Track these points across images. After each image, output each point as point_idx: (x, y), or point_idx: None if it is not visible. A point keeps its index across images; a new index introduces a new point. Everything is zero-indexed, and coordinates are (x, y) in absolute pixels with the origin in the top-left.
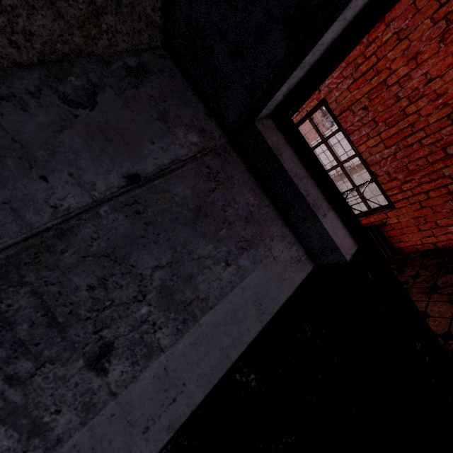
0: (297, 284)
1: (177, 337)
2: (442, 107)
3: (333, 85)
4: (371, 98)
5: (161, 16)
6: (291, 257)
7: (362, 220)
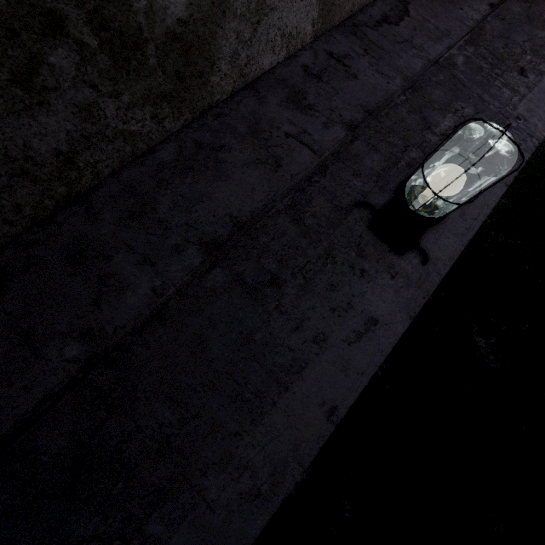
0: None
1: None
2: None
3: None
4: None
5: None
6: None
7: None
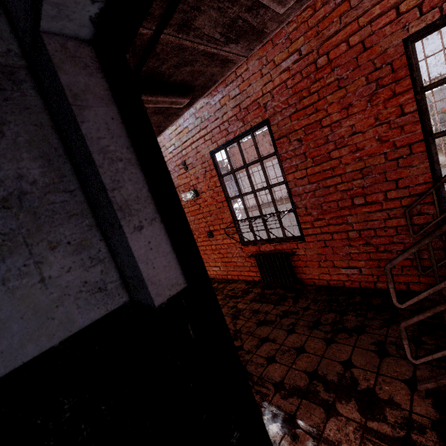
0: (79, 327)
1: None
2: (358, 160)
3: (278, 108)
4: (307, 133)
5: None
6: (85, 281)
7: (277, 245)
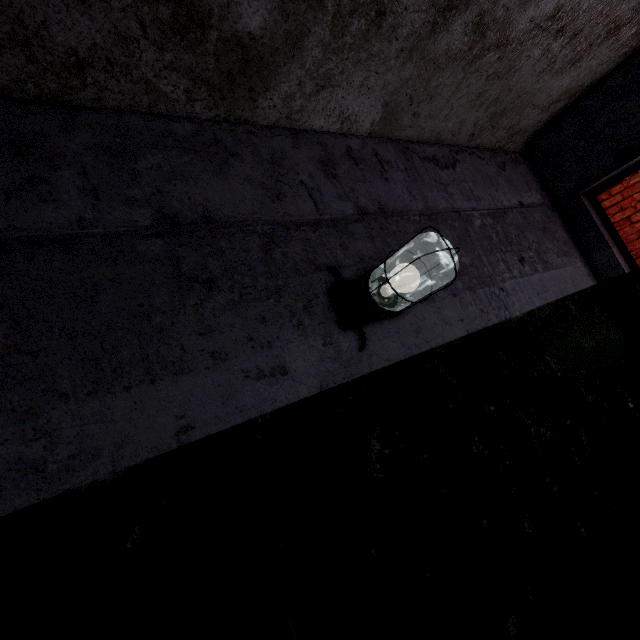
0: (589, 285)
1: (543, 271)
2: None
3: None
4: None
5: (530, 139)
6: (585, 271)
7: None
